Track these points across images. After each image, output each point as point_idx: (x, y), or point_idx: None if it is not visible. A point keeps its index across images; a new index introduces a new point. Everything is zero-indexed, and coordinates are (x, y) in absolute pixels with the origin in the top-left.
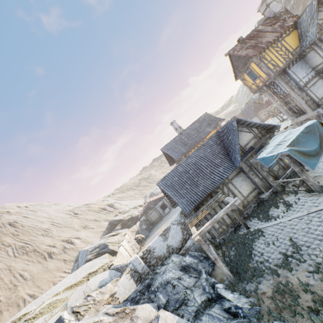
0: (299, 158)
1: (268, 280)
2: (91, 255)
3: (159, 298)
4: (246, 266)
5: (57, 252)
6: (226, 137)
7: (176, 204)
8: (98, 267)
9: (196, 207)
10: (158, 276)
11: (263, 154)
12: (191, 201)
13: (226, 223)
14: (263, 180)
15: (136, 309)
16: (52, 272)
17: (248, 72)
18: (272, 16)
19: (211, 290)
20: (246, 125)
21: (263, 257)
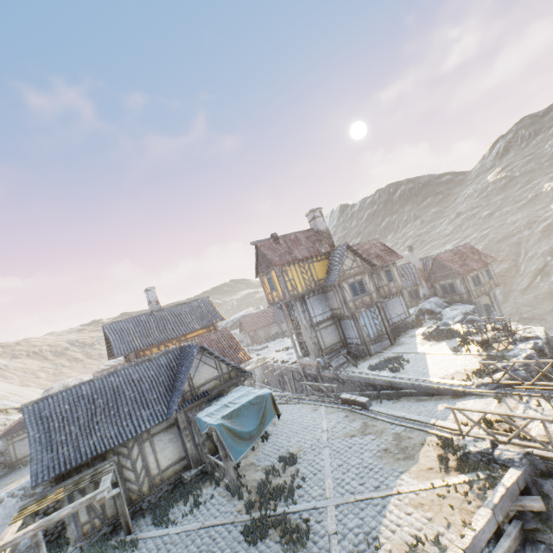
0: (226, 439)
1: None
2: None
3: None
4: None
5: None
6: (183, 363)
7: None
8: None
9: (64, 474)
10: None
11: (205, 412)
12: (59, 461)
13: (104, 515)
14: (199, 448)
15: None
16: None
17: (268, 277)
18: (316, 230)
19: None
20: (214, 357)
21: None
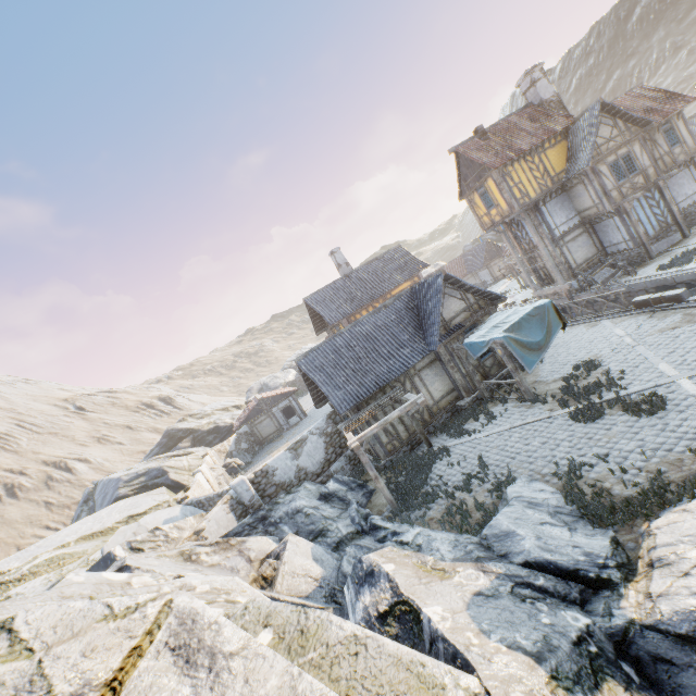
0: (515, 351)
1: (441, 505)
2: (127, 489)
3: (283, 530)
4: (417, 491)
5: (29, 486)
6: (424, 300)
7: (322, 401)
8: (148, 507)
9: (357, 406)
10: (281, 506)
11: (473, 337)
12: (351, 395)
13: (400, 438)
14: (467, 379)
15: (247, 541)
16: (16, 527)
17: (481, 193)
18: (537, 103)
19: (362, 522)
20: (457, 287)
21: (441, 479)
